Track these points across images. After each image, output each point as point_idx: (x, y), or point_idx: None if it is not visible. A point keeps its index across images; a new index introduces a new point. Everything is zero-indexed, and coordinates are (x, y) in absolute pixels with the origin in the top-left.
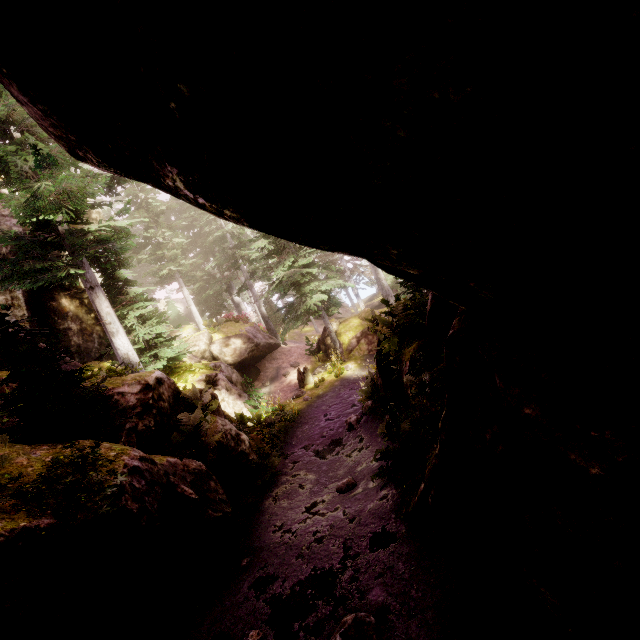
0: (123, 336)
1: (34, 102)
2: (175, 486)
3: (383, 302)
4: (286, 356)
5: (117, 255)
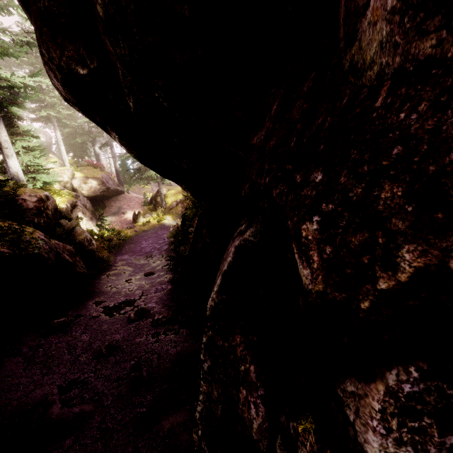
0: (16, 160)
1: (64, 89)
2: (60, 254)
3: None
4: (127, 201)
5: (14, 96)
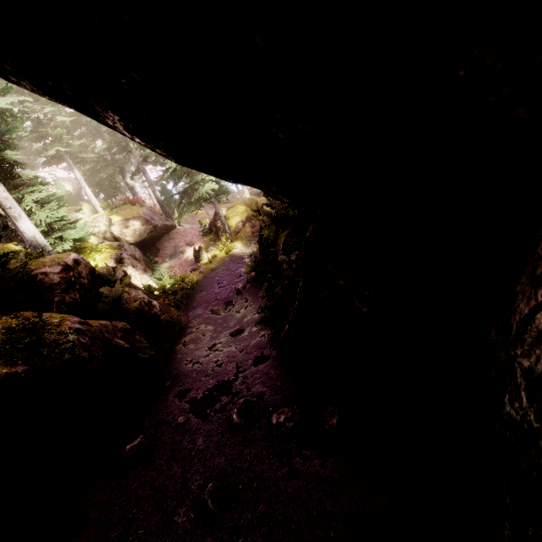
0: (27, 220)
1: None
2: (110, 340)
3: (265, 196)
4: (182, 236)
5: None
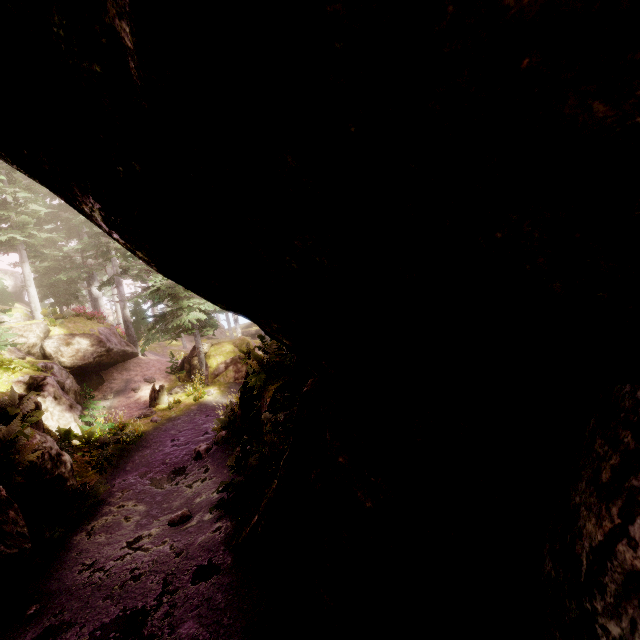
0: None
1: None
2: None
3: (260, 337)
4: (142, 368)
5: None
